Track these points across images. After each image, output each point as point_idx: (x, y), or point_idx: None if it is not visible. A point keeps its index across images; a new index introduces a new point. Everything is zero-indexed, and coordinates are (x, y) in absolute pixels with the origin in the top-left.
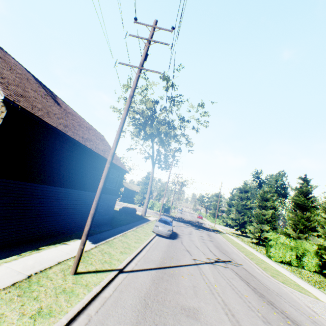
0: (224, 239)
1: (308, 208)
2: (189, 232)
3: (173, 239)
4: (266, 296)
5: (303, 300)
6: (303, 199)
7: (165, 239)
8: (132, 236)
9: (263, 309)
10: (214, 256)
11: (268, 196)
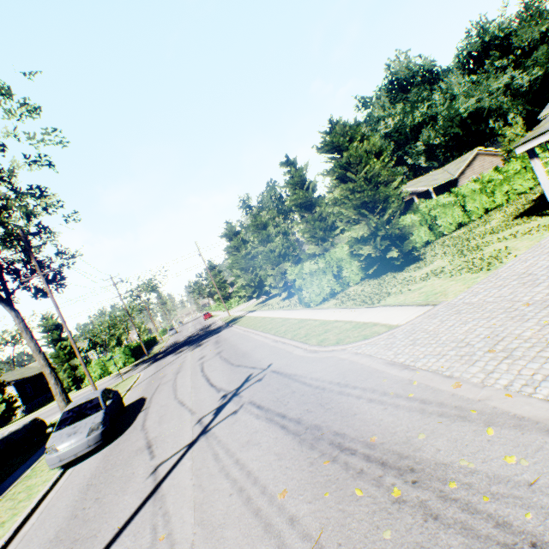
0: (243, 329)
1: (314, 203)
2: (178, 369)
3: (123, 433)
4: (324, 427)
5: (378, 353)
6: (303, 194)
7: (92, 460)
8: None
9: (330, 512)
10: (217, 395)
11: (264, 220)
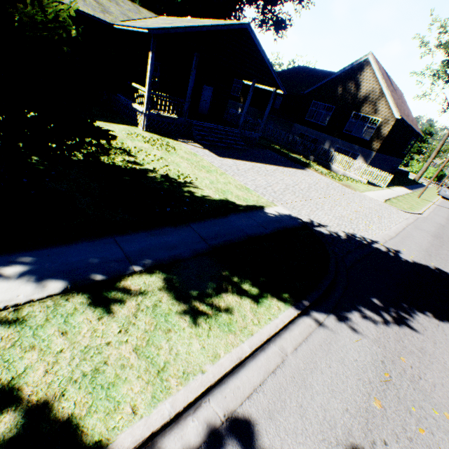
0: None
1: None
2: None
3: None
4: None
5: None
6: None
7: None
8: (425, 193)
9: None
10: None
11: None
